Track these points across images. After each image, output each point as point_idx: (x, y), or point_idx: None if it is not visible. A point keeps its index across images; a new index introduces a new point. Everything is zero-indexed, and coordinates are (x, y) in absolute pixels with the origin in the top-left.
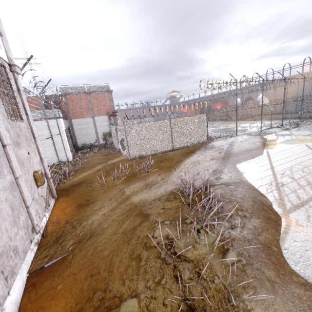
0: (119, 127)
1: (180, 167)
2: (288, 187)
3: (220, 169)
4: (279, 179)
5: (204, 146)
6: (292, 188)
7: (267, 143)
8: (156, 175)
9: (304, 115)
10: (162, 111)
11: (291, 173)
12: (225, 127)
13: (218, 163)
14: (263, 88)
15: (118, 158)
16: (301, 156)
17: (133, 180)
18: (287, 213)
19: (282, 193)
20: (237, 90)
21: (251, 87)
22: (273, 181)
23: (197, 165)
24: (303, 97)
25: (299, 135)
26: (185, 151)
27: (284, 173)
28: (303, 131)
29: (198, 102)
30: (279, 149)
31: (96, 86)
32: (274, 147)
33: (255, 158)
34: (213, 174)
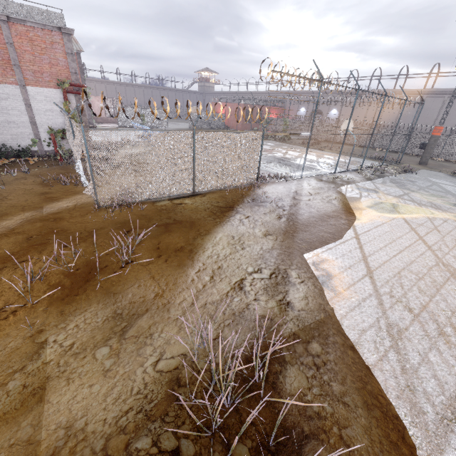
0: (76, 129)
1: (204, 253)
2: (412, 341)
3: (283, 269)
4: (389, 310)
5: (252, 195)
6: (419, 347)
7: (349, 204)
8: (147, 276)
9: (387, 157)
10: (178, 111)
11: (403, 293)
12: (282, 155)
13: (277, 247)
14: (354, 104)
15: (73, 197)
16: (406, 247)
17: (82, 292)
18: (437, 454)
19: (406, 364)
20: (304, 93)
21: (324, 93)
22: (381, 317)
23: (238, 253)
24: (385, 126)
25: (388, 194)
26: (216, 204)
27: (393, 292)
28: (392, 188)
29: (245, 99)
30: (370, 222)
31: (26, 5)
32: (361, 217)
33: (338, 241)
34: (272, 290)
